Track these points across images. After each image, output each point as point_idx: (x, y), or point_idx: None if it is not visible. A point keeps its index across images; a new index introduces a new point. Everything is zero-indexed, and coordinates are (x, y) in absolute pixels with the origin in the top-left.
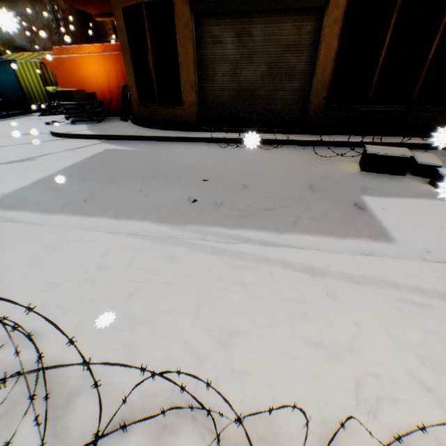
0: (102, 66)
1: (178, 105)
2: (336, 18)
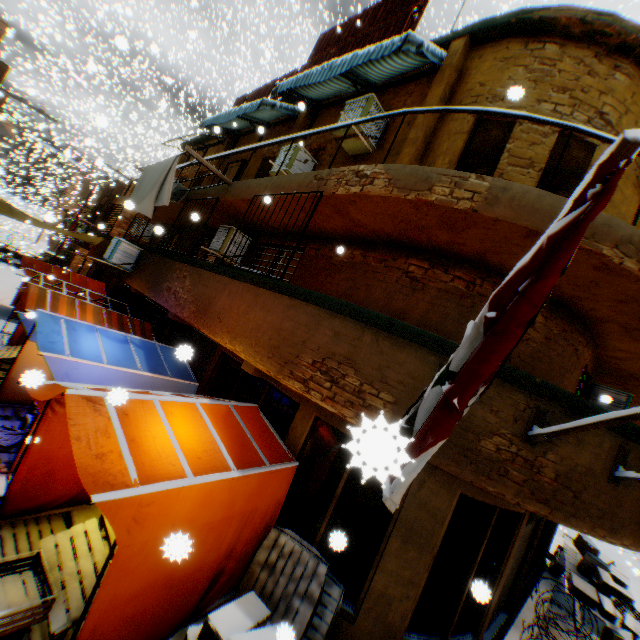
0: (255, 493)
1: (466, 634)
2: (543, 520)
